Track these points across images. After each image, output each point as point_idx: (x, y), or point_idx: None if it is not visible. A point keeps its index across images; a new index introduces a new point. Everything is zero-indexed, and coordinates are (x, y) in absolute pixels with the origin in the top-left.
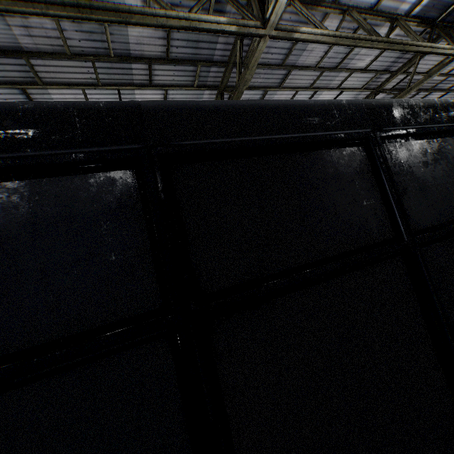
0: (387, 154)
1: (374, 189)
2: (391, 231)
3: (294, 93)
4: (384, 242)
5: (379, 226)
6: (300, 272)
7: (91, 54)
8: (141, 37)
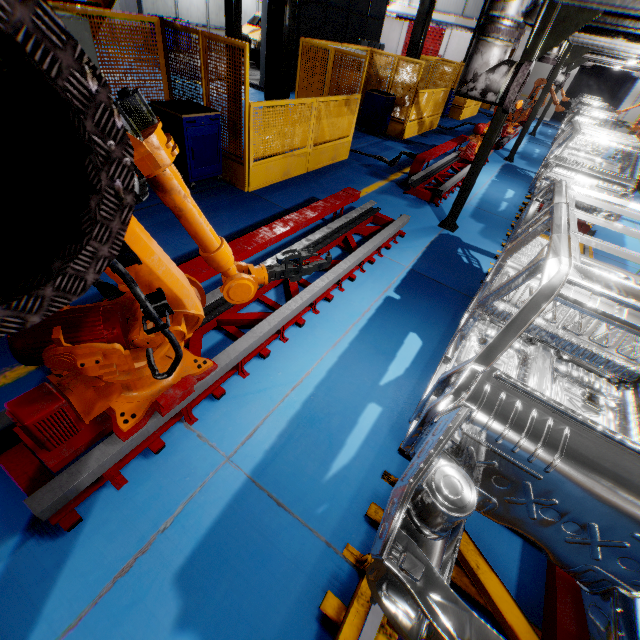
0: None
1: None
2: (326, 1)
3: None
4: (324, 3)
5: None
6: (313, 1)
7: None
8: None
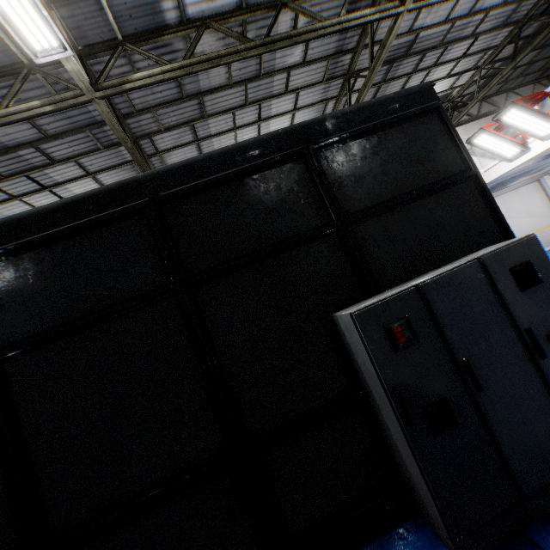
0: None
1: None
2: None
3: (232, 116)
4: None
5: None
6: None
7: None
8: (5, 130)
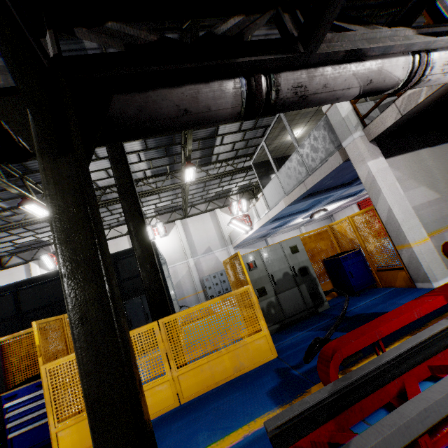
0: (21, 294)
1: (13, 304)
2: (16, 313)
3: None
4: (12, 316)
5: (12, 312)
6: None
7: (2, 224)
8: (19, 216)
